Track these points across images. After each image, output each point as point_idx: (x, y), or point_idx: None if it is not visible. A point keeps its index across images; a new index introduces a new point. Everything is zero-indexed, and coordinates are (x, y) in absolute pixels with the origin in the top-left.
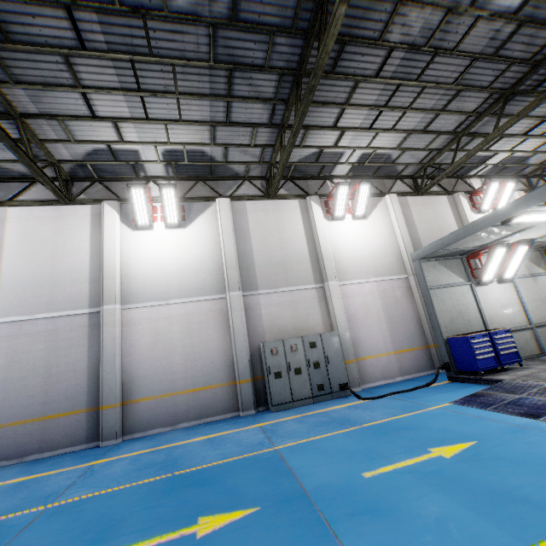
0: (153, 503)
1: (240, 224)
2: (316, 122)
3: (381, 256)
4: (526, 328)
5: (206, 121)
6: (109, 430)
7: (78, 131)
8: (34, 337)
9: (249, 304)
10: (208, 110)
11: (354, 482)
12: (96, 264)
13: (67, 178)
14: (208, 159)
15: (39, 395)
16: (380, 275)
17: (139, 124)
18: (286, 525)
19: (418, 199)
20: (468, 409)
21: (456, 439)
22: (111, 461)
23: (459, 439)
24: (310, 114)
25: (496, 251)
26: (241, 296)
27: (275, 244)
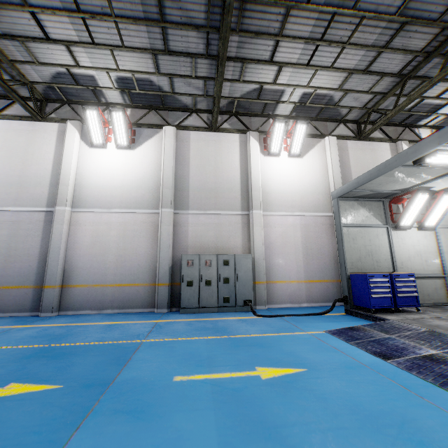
0: (3, 364)
1: (182, 151)
2: (252, 55)
3: (310, 193)
4: (439, 276)
5: (147, 49)
6: (47, 305)
7: (39, 54)
8: (2, 224)
9: (178, 221)
10: (146, 37)
11: (159, 382)
12: (57, 172)
13: (42, 99)
14: (157, 88)
15: (0, 269)
16: (305, 211)
17: (89, 49)
18: (57, 407)
19: (358, 143)
20: (333, 340)
21: (291, 364)
22: (29, 328)
23: (293, 364)
24: (245, 46)
25: (418, 196)
26: (171, 213)
27: (211, 172)
